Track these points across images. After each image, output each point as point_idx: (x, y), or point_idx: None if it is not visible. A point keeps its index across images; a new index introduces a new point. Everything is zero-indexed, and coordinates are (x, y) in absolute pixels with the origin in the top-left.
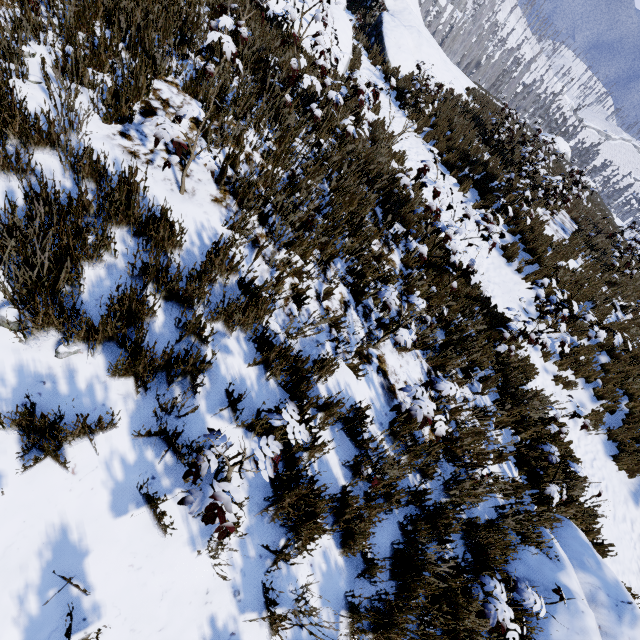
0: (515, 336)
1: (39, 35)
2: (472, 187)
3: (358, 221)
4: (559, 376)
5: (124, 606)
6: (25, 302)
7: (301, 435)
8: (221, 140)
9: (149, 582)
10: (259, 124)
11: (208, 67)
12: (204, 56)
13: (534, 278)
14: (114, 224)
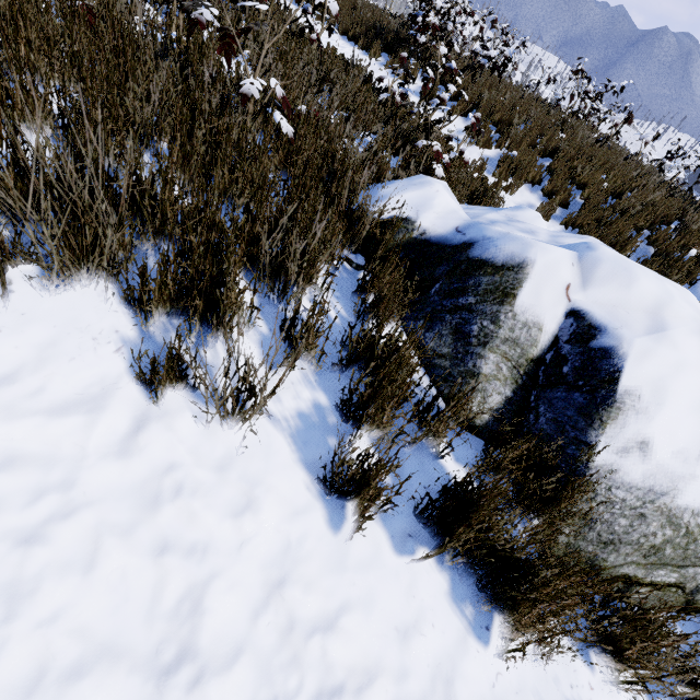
0: (405, 93)
1: None
2: (385, 53)
3: None
4: (498, 181)
5: None
6: None
7: None
8: None
9: None
10: None
11: None
12: None
13: (460, 109)
14: None
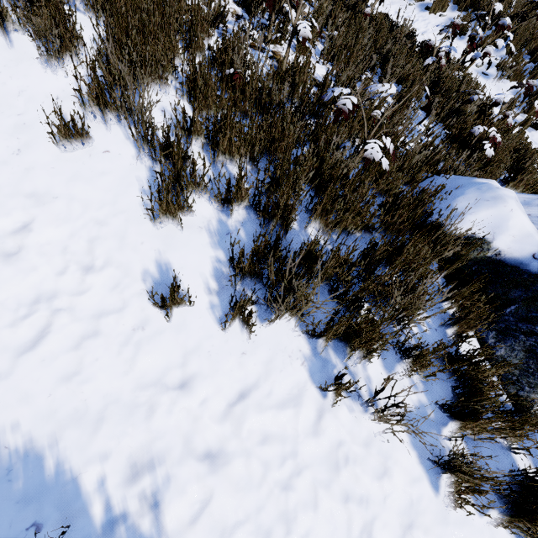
0: (448, 52)
1: None
2: None
3: None
4: (528, 119)
5: None
6: None
7: None
8: None
9: (7, 82)
10: None
11: None
12: None
13: (492, 40)
14: None
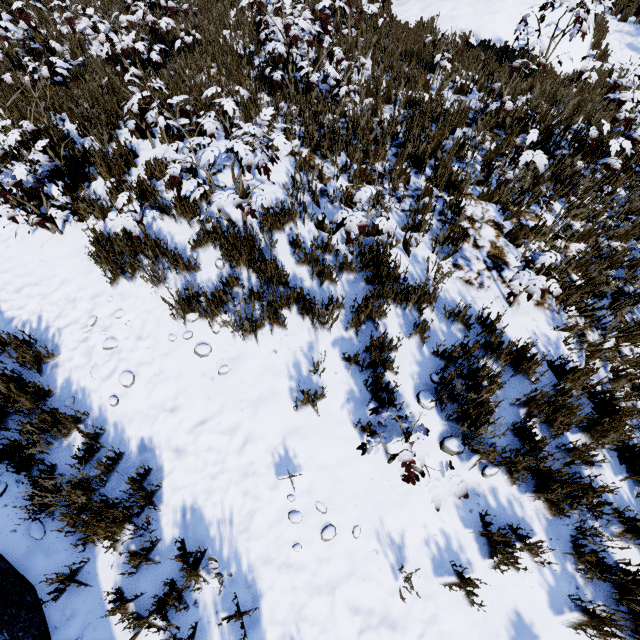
0: None
1: (387, 206)
2: None
3: None
4: None
5: None
6: (469, 443)
7: None
8: (541, 250)
9: None
10: (549, 201)
11: (506, 176)
12: (472, 145)
13: None
14: (487, 359)
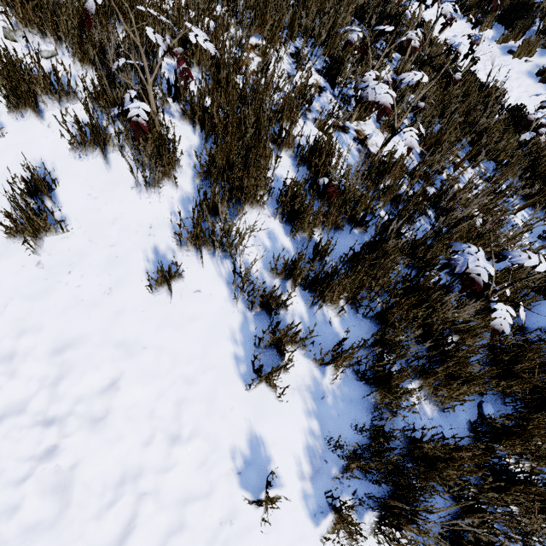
0: None
1: None
2: (497, 23)
3: (334, 18)
4: None
5: (84, 222)
6: (11, 2)
7: (205, 43)
8: None
9: (103, 209)
10: None
11: None
12: None
13: None
14: None
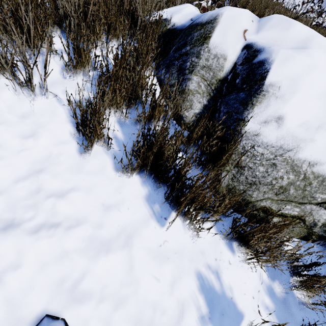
0: None
1: None
2: None
3: None
4: None
5: None
6: None
7: None
8: None
9: None
10: None
11: None
12: None
13: None
14: None
